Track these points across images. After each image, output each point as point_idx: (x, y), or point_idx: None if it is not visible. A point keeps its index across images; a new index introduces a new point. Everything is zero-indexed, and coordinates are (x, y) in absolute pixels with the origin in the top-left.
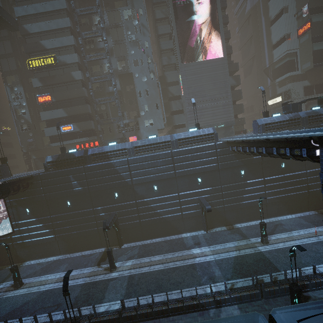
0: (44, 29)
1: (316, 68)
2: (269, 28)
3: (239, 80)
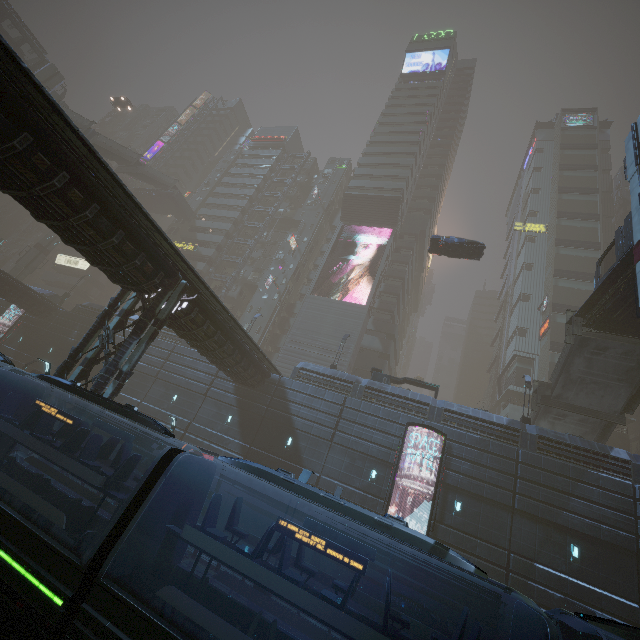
0: (208, 226)
1: None
2: (510, 317)
3: (390, 348)
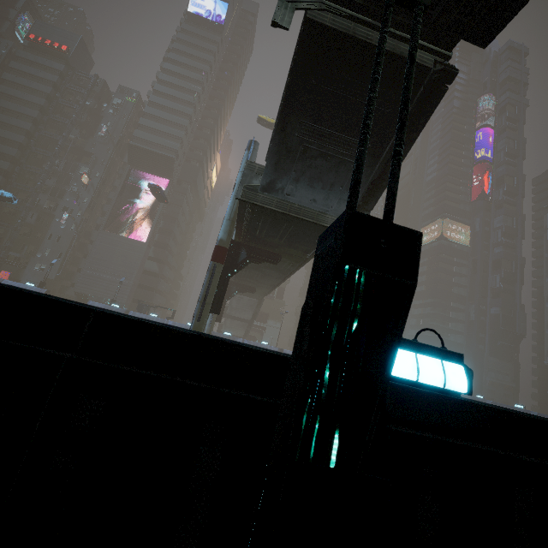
0: None
1: None
2: None
3: (164, 270)
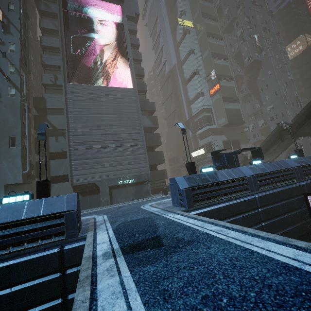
0: None
1: (230, 125)
2: (185, 86)
3: (157, 122)
